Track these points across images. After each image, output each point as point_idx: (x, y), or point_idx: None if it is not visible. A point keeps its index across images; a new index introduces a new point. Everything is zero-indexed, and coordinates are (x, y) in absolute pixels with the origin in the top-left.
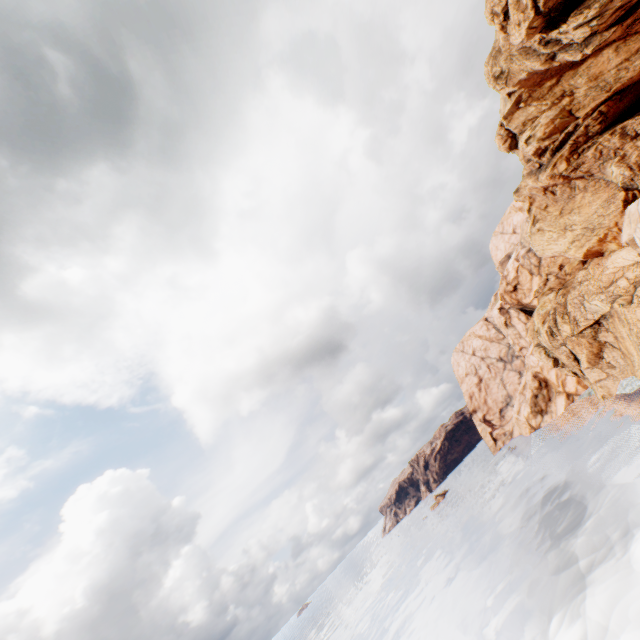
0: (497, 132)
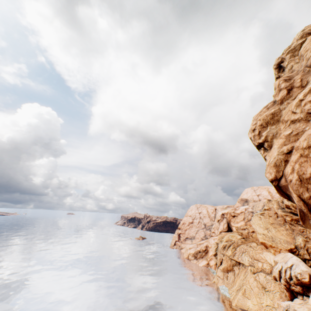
0: None
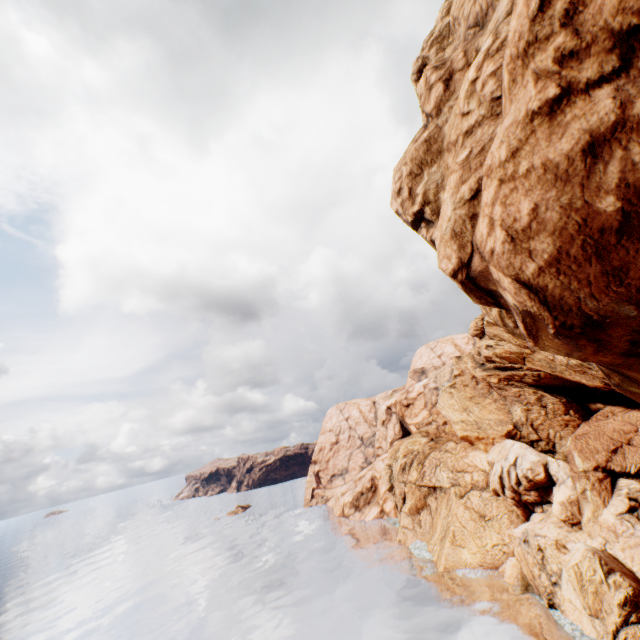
0: (477, 320)
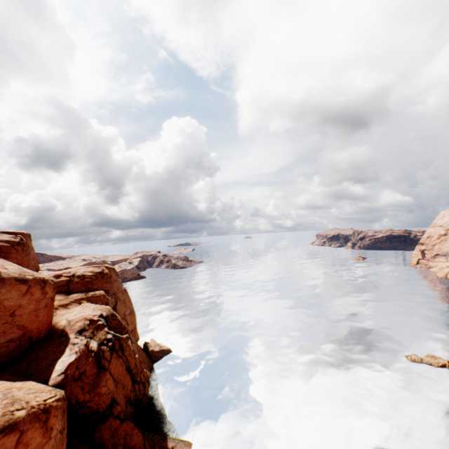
0: None
